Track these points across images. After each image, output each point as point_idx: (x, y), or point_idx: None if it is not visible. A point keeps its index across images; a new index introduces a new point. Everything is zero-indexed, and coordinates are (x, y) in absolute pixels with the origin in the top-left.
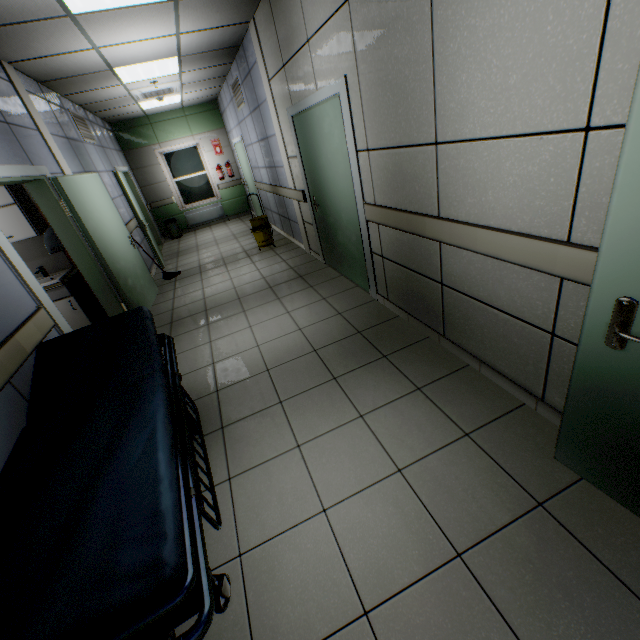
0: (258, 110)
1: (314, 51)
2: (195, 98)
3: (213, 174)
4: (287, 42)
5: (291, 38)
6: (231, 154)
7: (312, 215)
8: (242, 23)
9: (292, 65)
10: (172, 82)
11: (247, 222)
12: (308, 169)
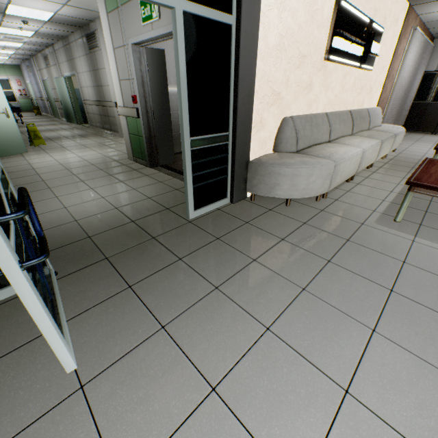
0: (35, 76)
1: (44, 71)
2: (10, 63)
3: (17, 92)
4: (40, 67)
5: (40, 67)
6: (26, 86)
7: (50, 104)
8: (30, 57)
9: (41, 71)
10: (4, 60)
11: (33, 113)
12: (47, 92)
